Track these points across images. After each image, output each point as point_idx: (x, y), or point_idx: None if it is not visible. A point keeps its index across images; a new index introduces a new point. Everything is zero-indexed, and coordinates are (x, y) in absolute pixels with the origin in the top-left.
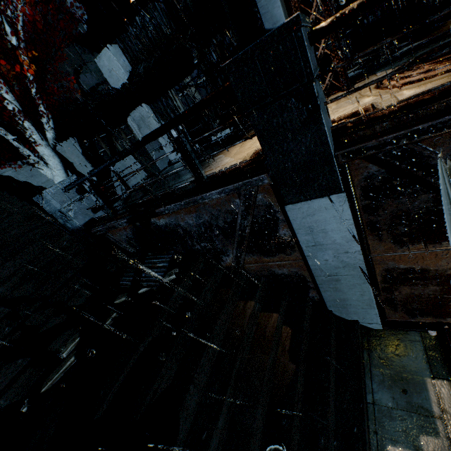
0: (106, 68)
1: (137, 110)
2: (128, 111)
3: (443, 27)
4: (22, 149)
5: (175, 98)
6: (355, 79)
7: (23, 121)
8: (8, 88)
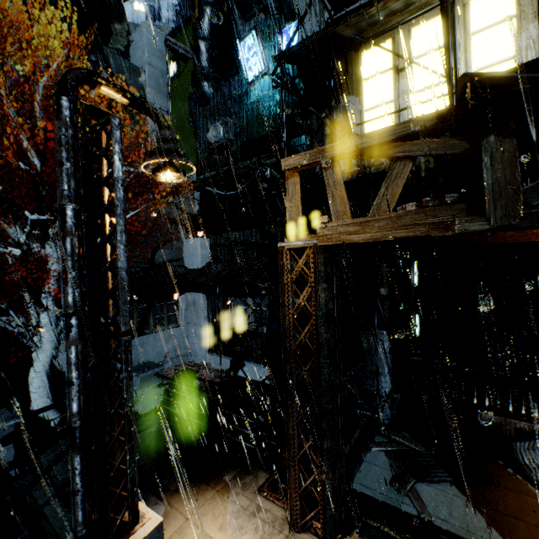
0: (188, 250)
1: (193, 295)
2: (185, 290)
3: (493, 485)
4: (33, 319)
5: (232, 306)
6: (351, 522)
7: (48, 303)
8: (59, 273)
